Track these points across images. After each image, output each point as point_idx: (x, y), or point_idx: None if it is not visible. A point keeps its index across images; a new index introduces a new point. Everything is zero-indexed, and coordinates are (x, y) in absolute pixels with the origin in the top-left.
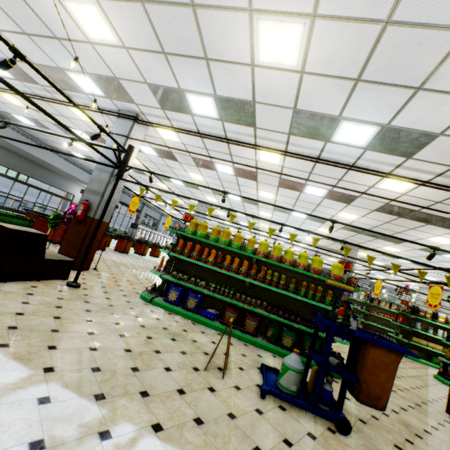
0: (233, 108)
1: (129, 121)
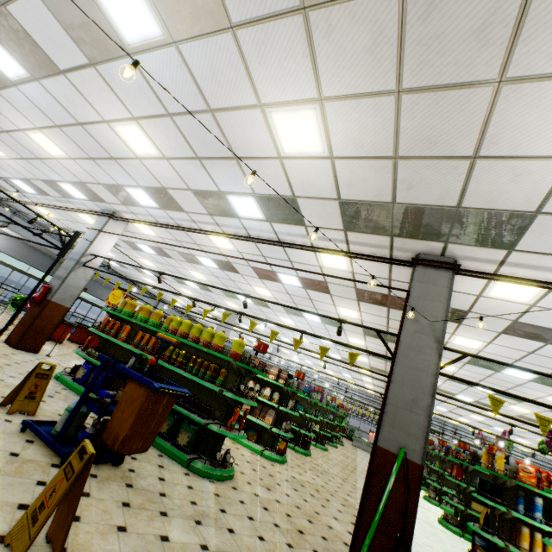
0: (159, 196)
1: (106, 218)
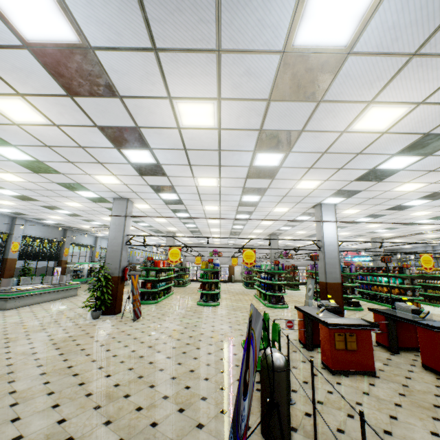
0: None
1: None
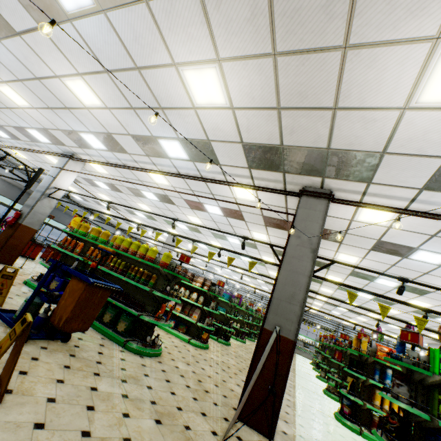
0: (106, 140)
1: (66, 158)
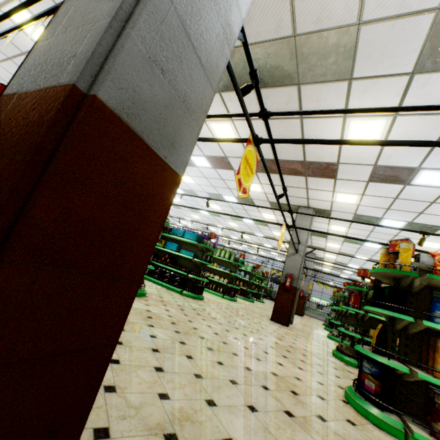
0: None
1: None
